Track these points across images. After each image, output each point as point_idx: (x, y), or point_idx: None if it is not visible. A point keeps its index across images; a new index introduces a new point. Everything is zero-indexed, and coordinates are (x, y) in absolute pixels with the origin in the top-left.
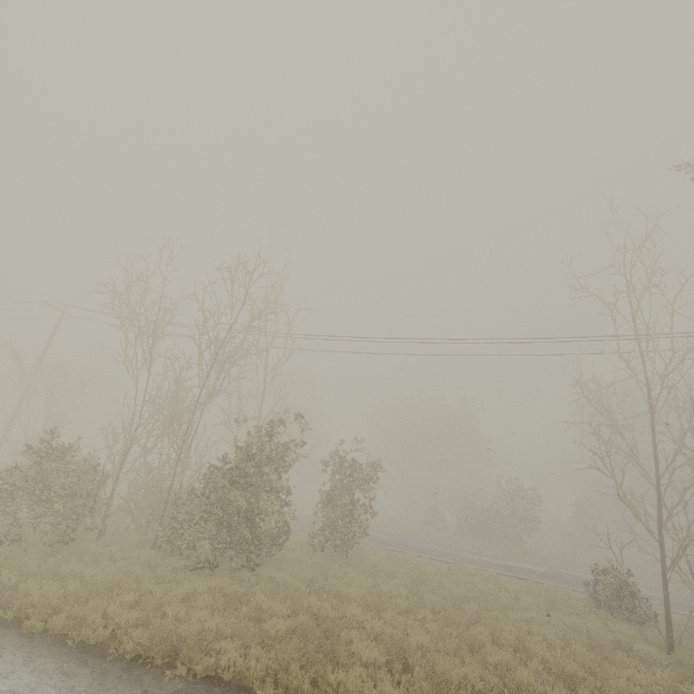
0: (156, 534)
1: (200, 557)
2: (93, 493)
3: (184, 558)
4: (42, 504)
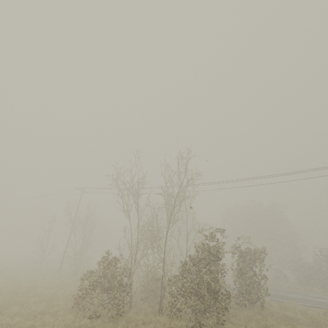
0: (159, 304)
1: (186, 318)
2: (125, 283)
3: (179, 319)
4: (104, 292)
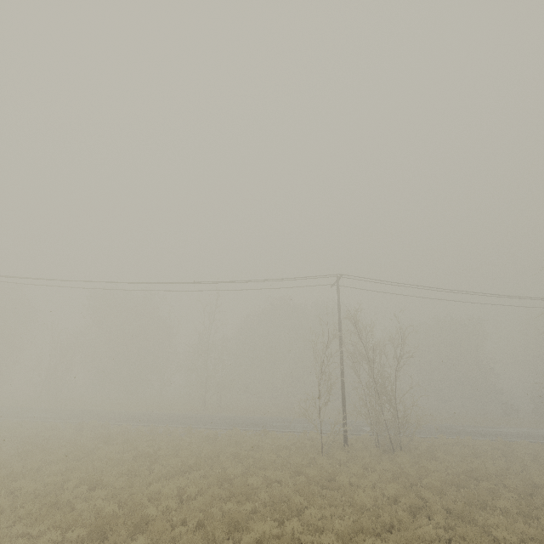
0: None
1: None
2: None
3: None
4: None
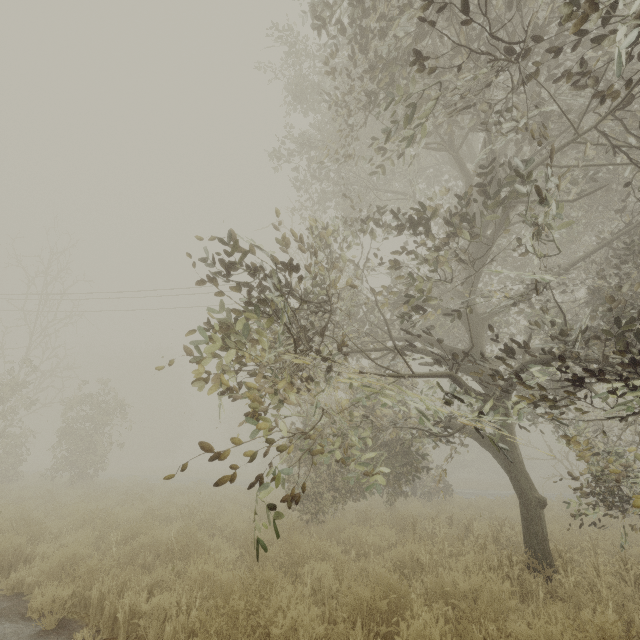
0: None
1: None
2: None
3: None
4: None
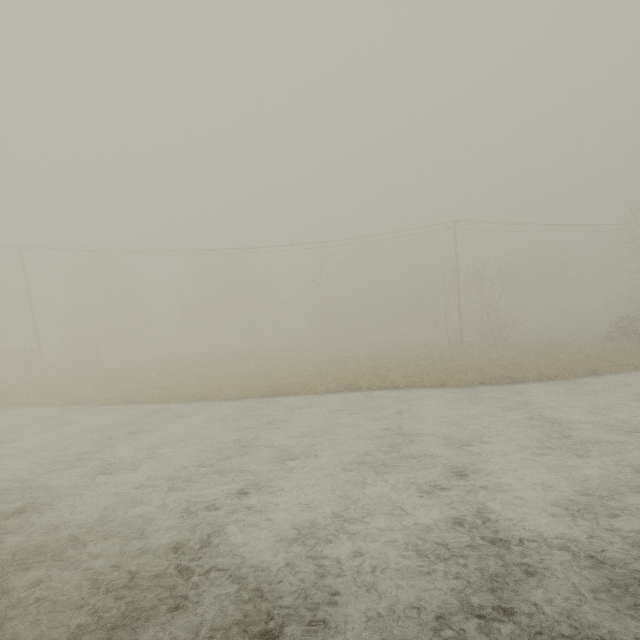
0: None
1: None
2: None
3: None
4: None
